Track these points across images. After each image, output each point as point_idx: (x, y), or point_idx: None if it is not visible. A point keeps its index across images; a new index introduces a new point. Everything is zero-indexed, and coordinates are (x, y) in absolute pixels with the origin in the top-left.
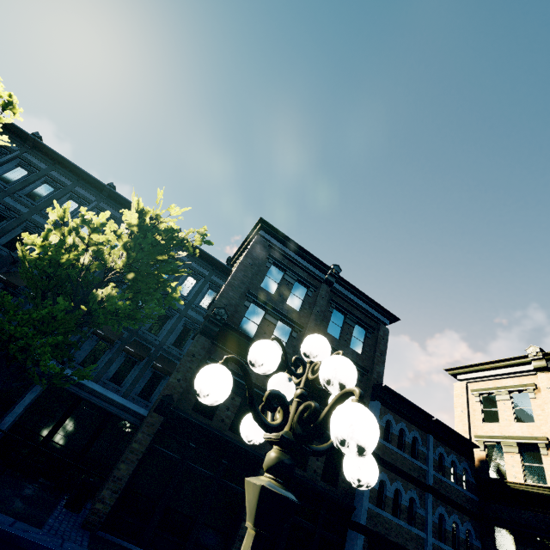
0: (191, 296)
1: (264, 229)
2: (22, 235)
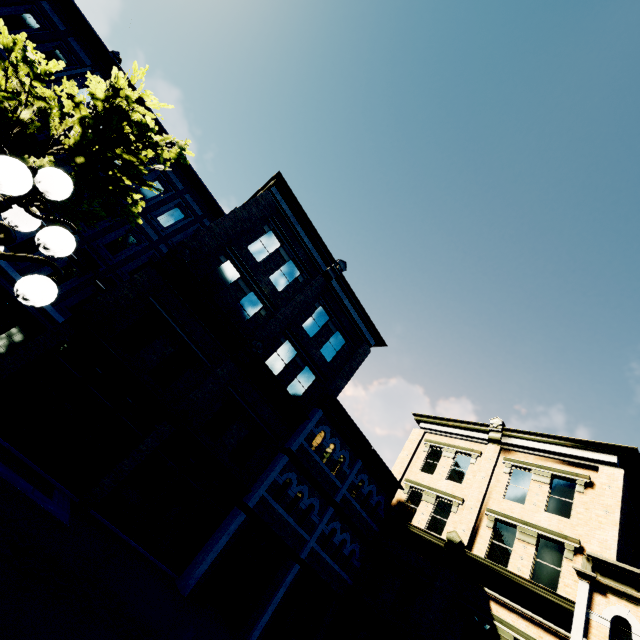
0: (171, 230)
1: (278, 186)
2: None
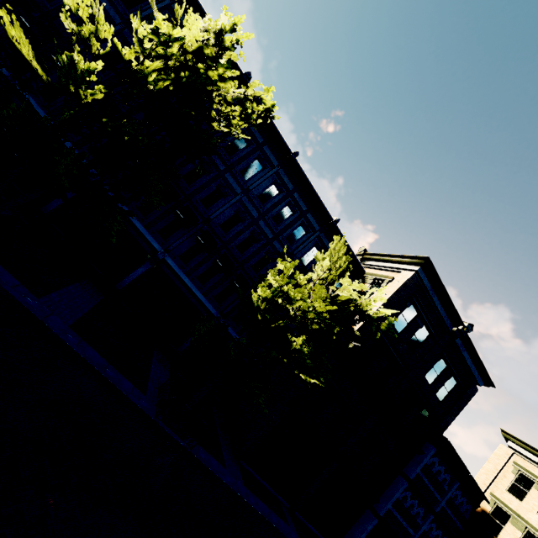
0: None
1: (424, 267)
2: (261, 290)
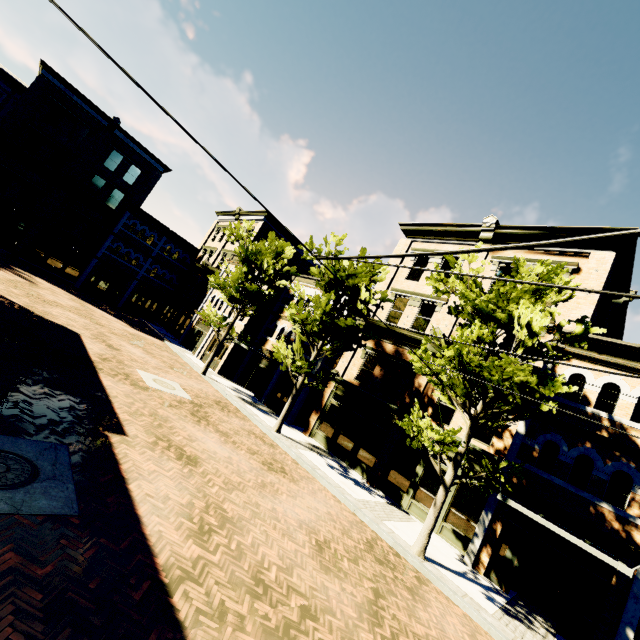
0: None
1: (46, 70)
2: None
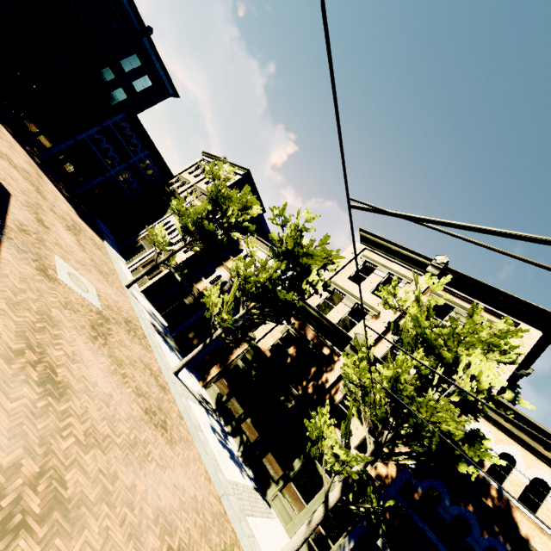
0: None
1: None
2: None
